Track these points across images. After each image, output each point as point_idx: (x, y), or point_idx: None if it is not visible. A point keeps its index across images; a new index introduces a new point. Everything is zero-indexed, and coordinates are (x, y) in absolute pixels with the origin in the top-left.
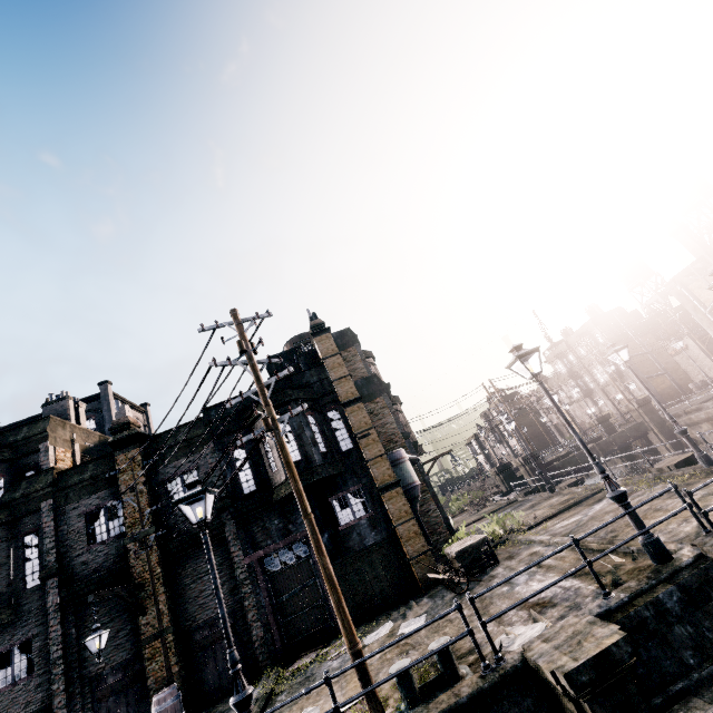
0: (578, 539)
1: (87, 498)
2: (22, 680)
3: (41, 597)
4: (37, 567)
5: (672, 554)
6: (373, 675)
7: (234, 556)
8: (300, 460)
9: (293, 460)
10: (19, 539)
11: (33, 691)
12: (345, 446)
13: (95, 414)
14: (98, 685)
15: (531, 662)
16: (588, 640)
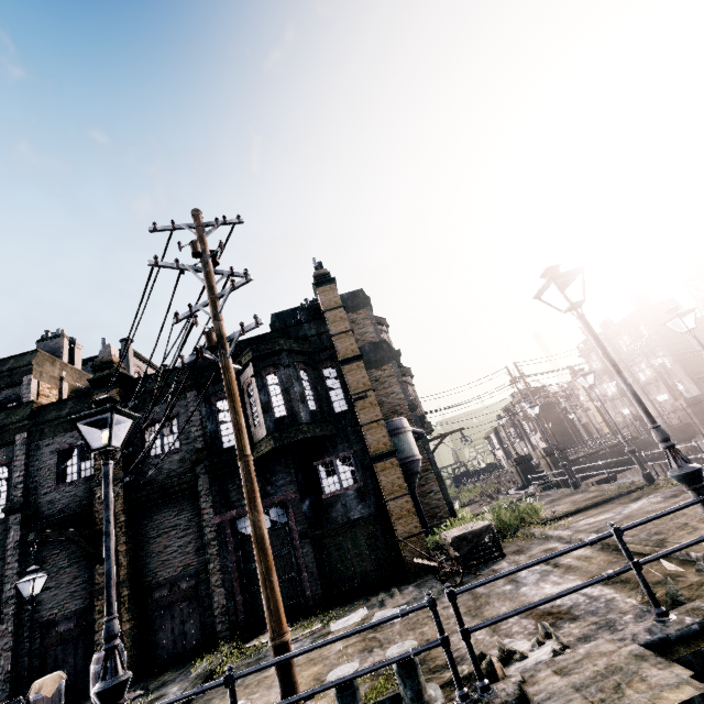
0: (622, 529)
1: (62, 436)
2: None
3: (4, 532)
4: (4, 501)
5: None
6: (324, 673)
7: (204, 513)
8: (284, 416)
9: (277, 416)
10: None
11: None
12: (339, 407)
13: None
14: (48, 632)
15: (534, 703)
16: (635, 685)
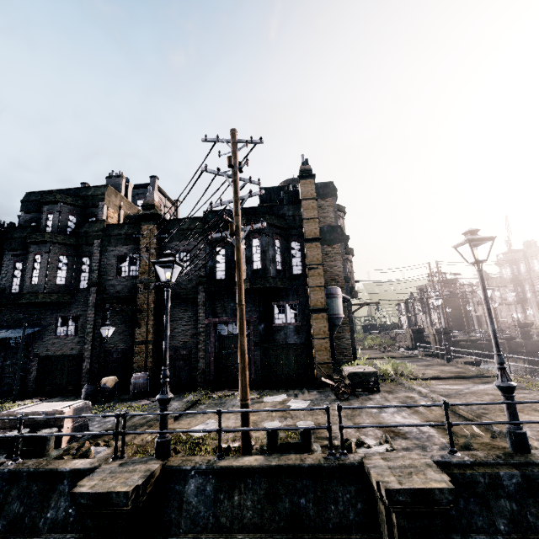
0: (449, 404)
1: (120, 246)
2: (71, 335)
3: (87, 296)
4: (87, 278)
5: (531, 448)
6: (258, 421)
7: (199, 315)
8: (259, 269)
9: (255, 267)
10: (80, 258)
11: (76, 343)
12: (296, 271)
13: (144, 197)
14: (108, 355)
15: (366, 467)
16: (419, 475)
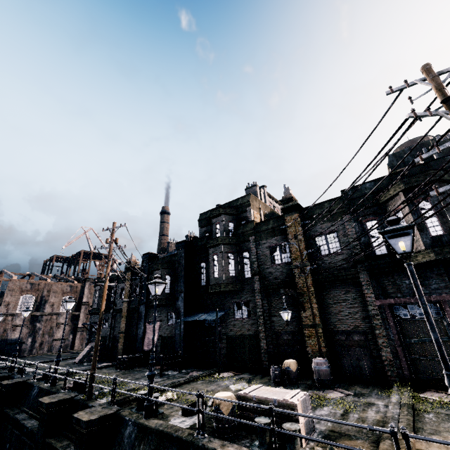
0: None
1: (270, 239)
2: (246, 318)
3: (251, 283)
4: (249, 268)
5: None
6: None
7: (366, 296)
8: (441, 235)
9: (433, 234)
10: (241, 253)
11: (250, 325)
12: None
13: None
14: (279, 337)
15: None
16: None
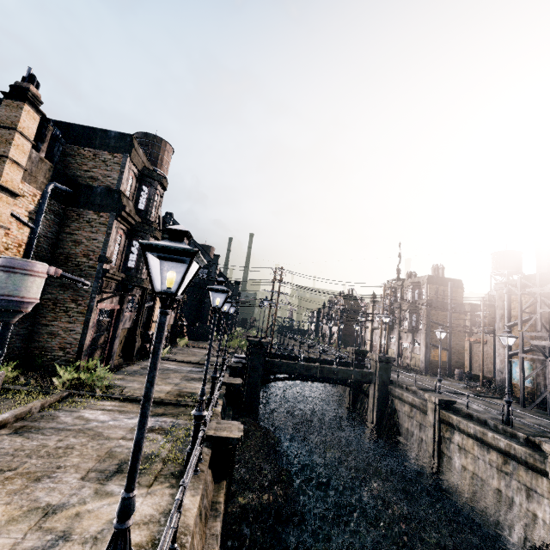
0: None
1: None
2: None
3: None
4: None
5: None
6: None
7: None
8: None
9: None
10: None
11: None
12: None
13: None
14: None
15: None
16: None
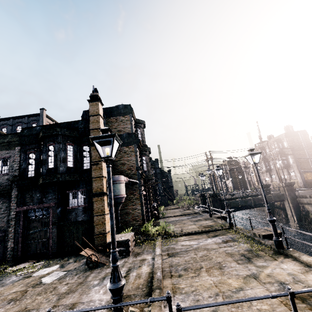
0: None
1: None
2: None
3: None
4: None
5: None
6: None
7: (12, 205)
8: (52, 168)
9: (49, 167)
10: None
11: None
12: (86, 166)
13: (37, 122)
14: None
15: None
16: None
